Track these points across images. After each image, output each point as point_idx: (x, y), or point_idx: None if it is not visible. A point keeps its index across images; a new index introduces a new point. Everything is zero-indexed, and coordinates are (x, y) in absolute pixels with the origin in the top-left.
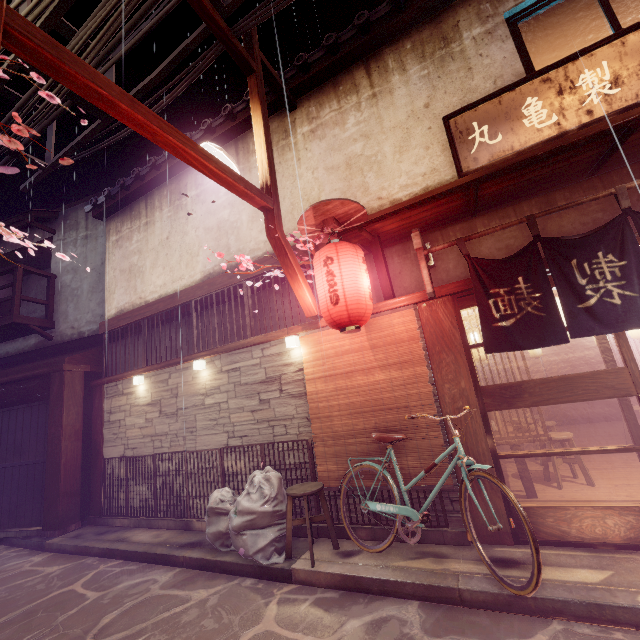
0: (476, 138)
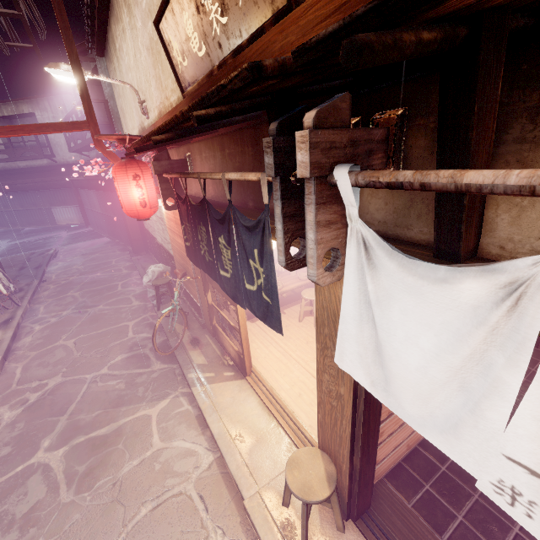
0: (176, 56)
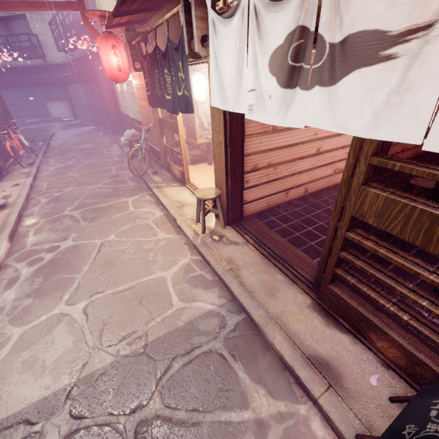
0: None
